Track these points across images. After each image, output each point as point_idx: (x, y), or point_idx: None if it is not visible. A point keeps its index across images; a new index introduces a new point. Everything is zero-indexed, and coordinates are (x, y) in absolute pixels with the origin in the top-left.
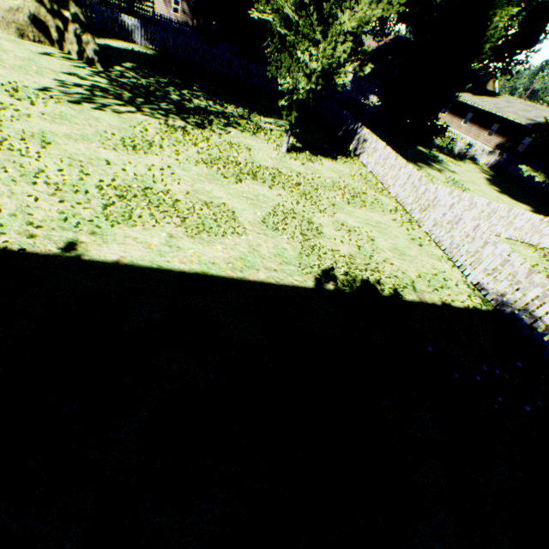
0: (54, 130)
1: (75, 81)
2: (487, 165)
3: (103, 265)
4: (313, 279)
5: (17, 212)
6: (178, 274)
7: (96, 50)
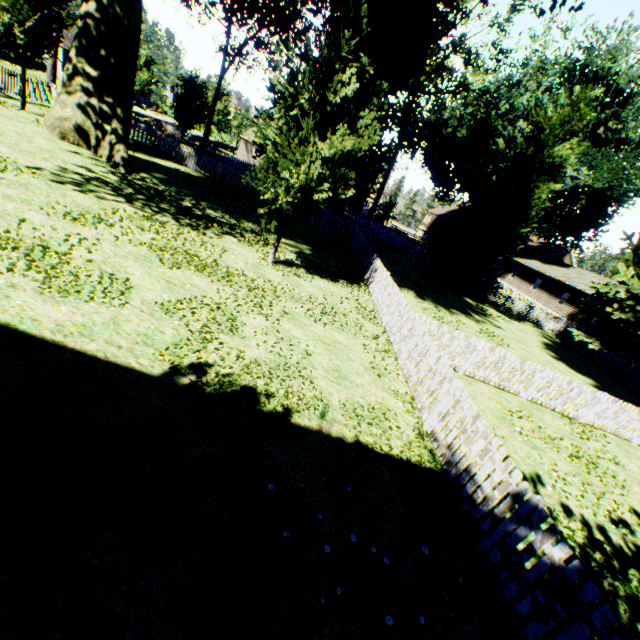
0: None
1: (80, 171)
2: (553, 332)
3: None
4: (168, 367)
5: None
6: None
7: (125, 157)
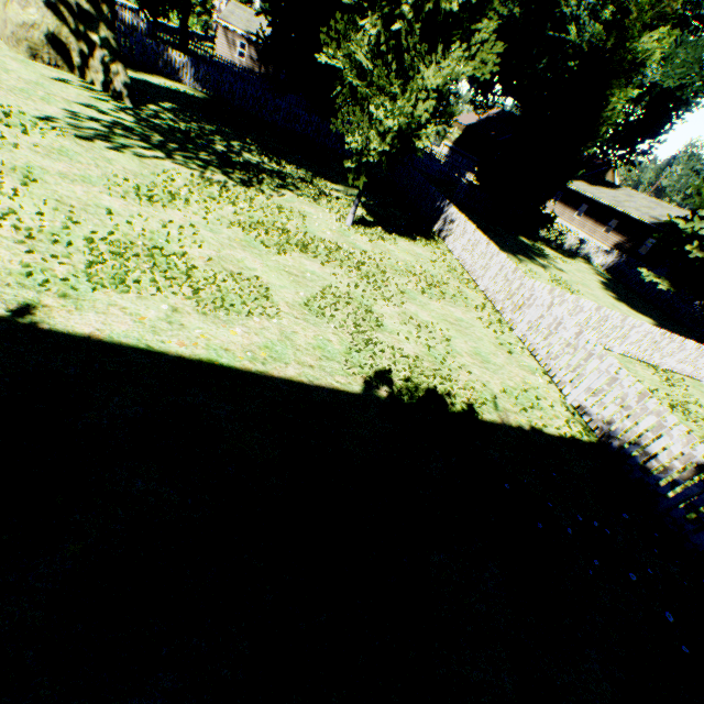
0: (46, 166)
1: (91, 115)
2: (603, 267)
3: (67, 338)
4: (361, 382)
5: None
6: (174, 360)
7: (127, 82)
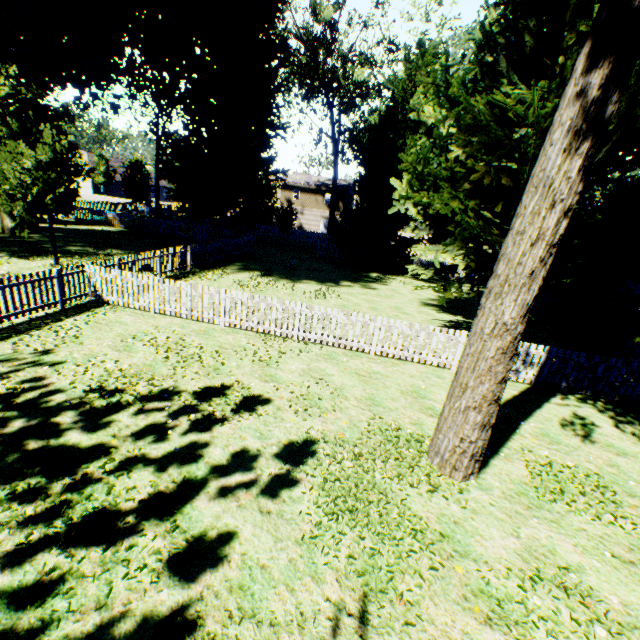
0: None
1: None
2: None
3: None
4: None
5: None
6: None
7: (11, 225)
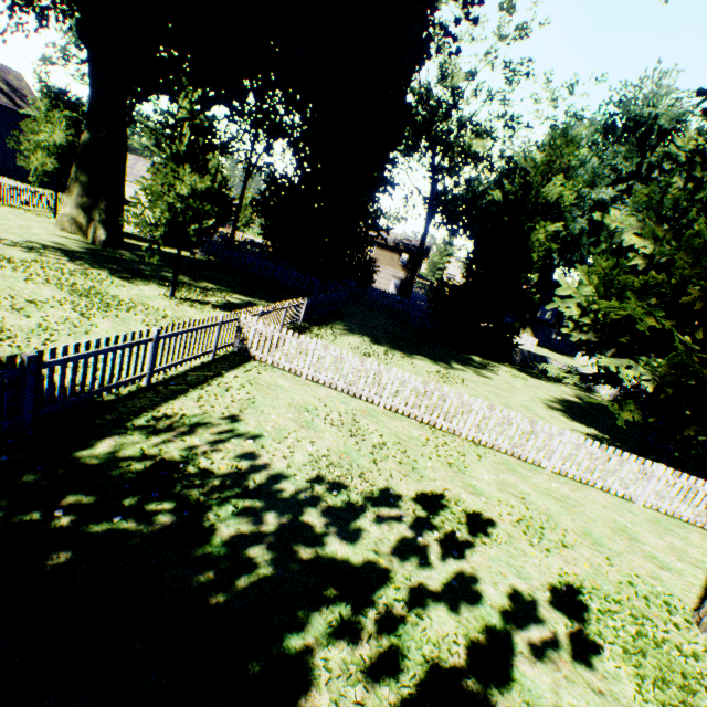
0: None
1: (47, 244)
2: (609, 396)
3: None
4: None
5: None
6: None
7: (104, 237)
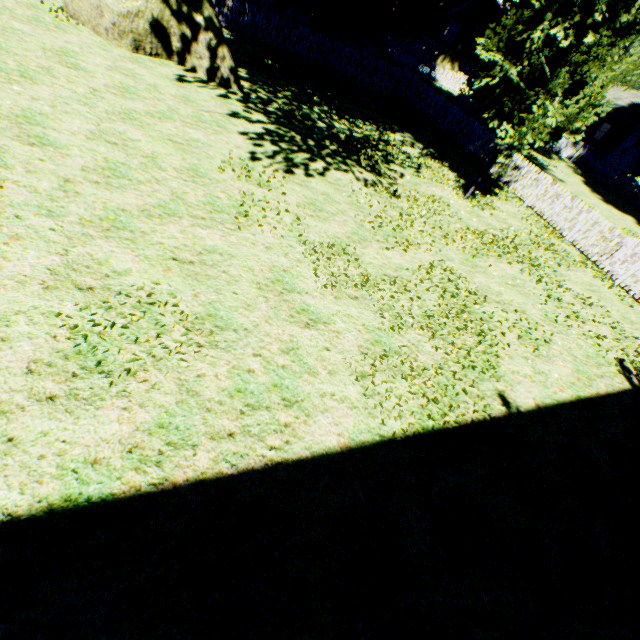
0: (334, 233)
1: (250, 129)
2: (571, 160)
3: (535, 414)
4: (622, 377)
5: (441, 370)
6: (571, 406)
7: (231, 66)
